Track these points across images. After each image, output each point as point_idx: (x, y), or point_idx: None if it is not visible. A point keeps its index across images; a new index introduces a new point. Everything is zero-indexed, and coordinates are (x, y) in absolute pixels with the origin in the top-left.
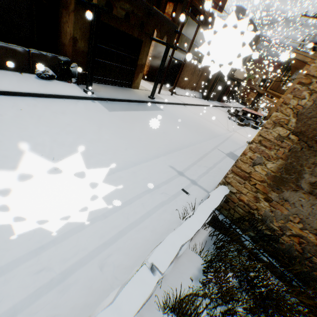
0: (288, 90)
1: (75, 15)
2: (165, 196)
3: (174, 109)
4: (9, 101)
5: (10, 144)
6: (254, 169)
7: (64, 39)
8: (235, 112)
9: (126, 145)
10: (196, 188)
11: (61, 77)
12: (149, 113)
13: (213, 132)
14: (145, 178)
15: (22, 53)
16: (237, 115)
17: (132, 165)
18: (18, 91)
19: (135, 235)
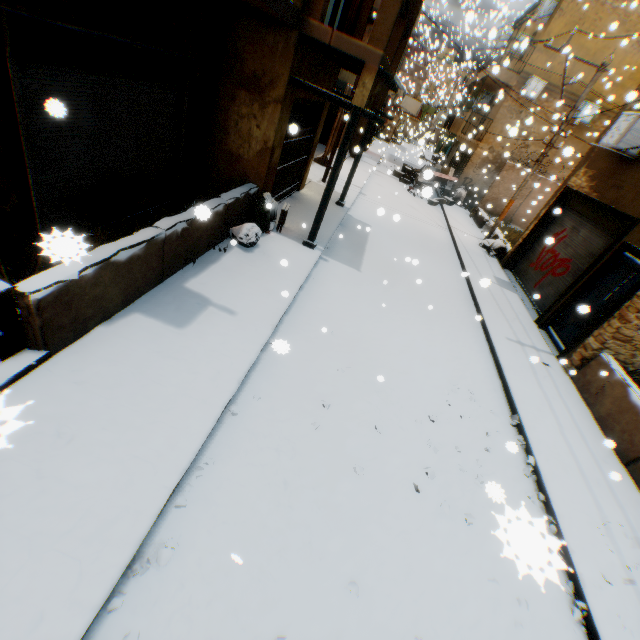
0: (488, 134)
1: (282, 108)
2: (547, 379)
3: (370, 214)
4: (303, 325)
5: (417, 395)
6: (636, 333)
7: (236, 146)
8: (407, 174)
9: (447, 328)
10: (544, 355)
11: (262, 229)
12: (375, 245)
13: (441, 243)
14: (520, 368)
15: (220, 213)
16: (417, 182)
17: (484, 355)
18: (291, 300)
19: (583, 428)
